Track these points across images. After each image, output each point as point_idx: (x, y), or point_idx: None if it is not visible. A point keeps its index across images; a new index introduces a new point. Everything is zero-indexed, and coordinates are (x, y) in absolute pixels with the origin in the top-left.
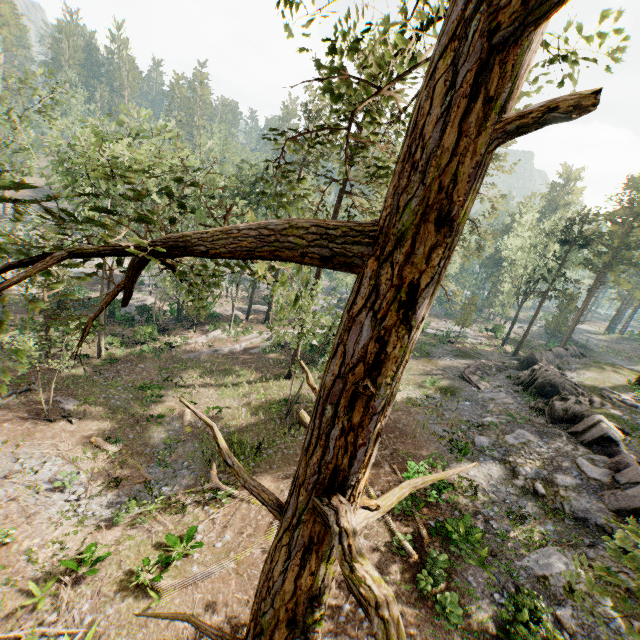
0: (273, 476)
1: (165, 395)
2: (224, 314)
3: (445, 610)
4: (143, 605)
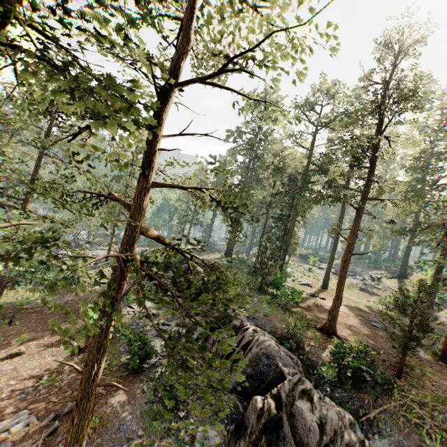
0: None
1: None
2: None
3: None
4: None
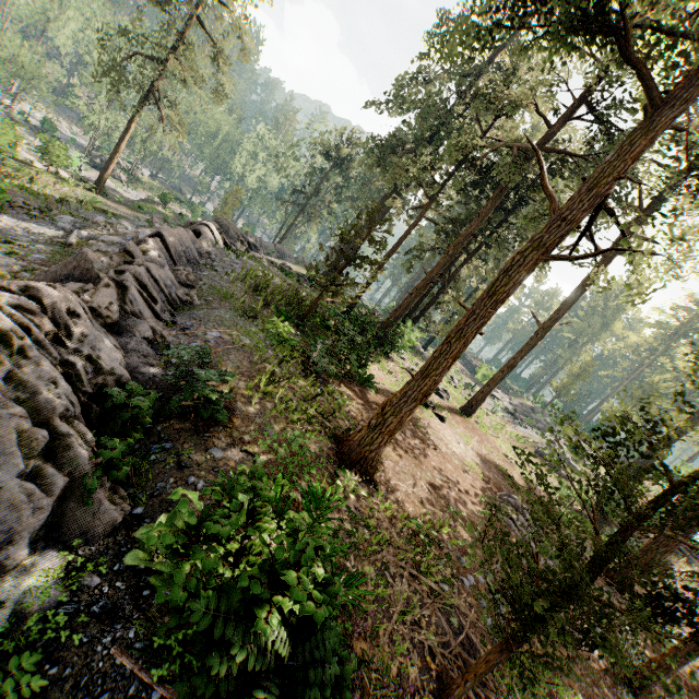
0: None
1: None
2: None
3: None
4: None
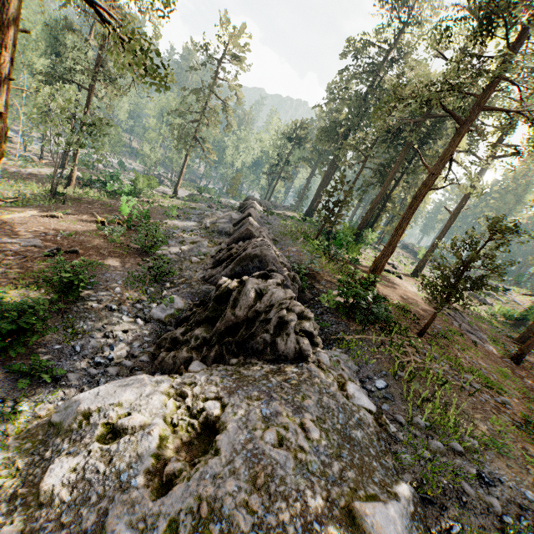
0: (23, 209)
1: None
2: (16, 154)
3: (114, 239)
4: None
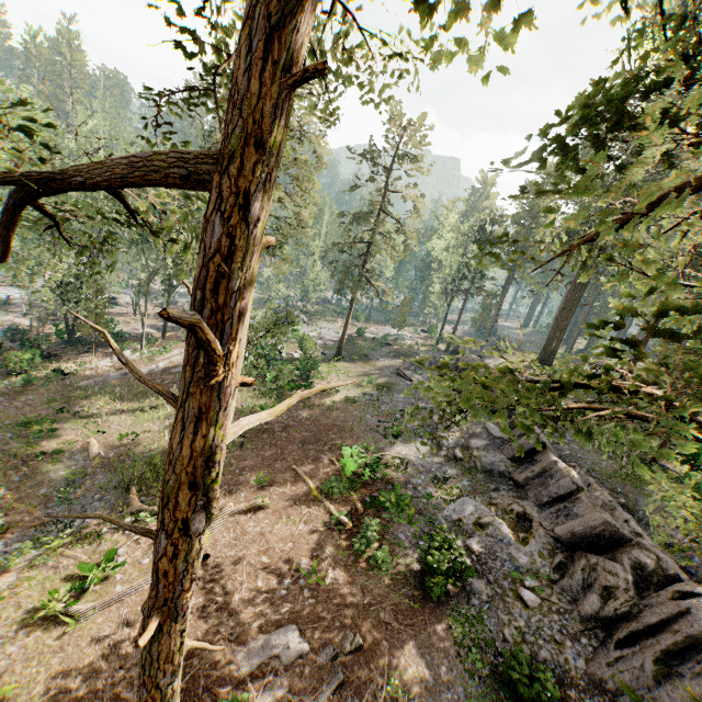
0: None
1: (61, 429)
2: (133, 333)
3: (377, 562)
4: (56, 634)
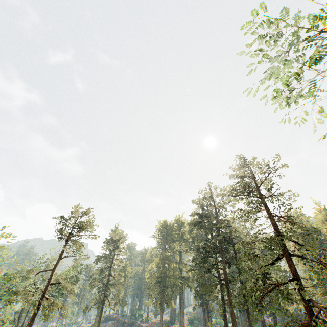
0: None
1: None
2: None
3: None
4: None
